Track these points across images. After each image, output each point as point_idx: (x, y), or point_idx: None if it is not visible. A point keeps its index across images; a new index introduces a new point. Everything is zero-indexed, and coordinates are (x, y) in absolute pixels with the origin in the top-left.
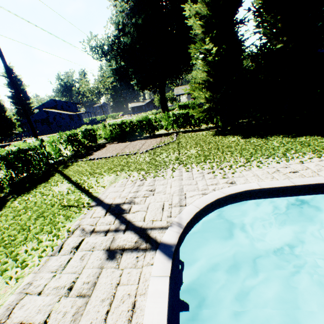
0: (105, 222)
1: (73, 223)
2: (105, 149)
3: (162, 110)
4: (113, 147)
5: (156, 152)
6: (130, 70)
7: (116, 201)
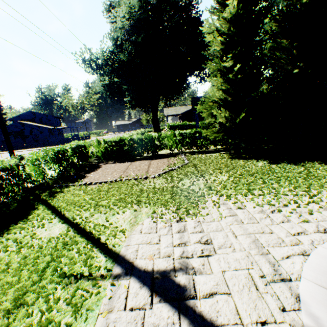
0: (160, 324)
1: (90, 326)
2: (101, 169)
3: (154, 129)
4: (111, 167)
5: (172, 176)
6: (124, 87)
7: (157, 265)
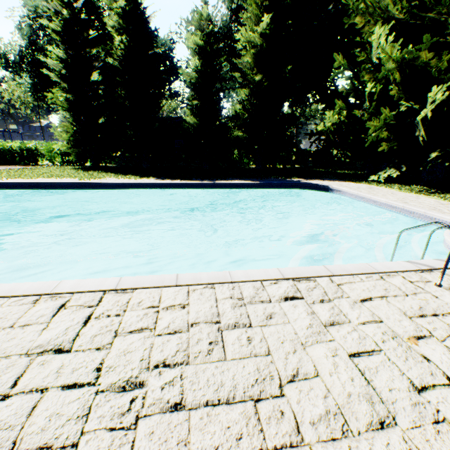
0: None
1: None
2: None
3: None
4: None
5: None
6: None
7: None
